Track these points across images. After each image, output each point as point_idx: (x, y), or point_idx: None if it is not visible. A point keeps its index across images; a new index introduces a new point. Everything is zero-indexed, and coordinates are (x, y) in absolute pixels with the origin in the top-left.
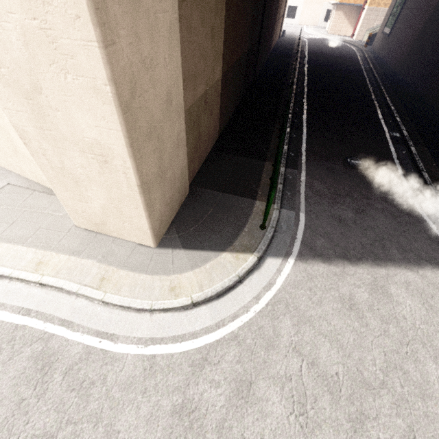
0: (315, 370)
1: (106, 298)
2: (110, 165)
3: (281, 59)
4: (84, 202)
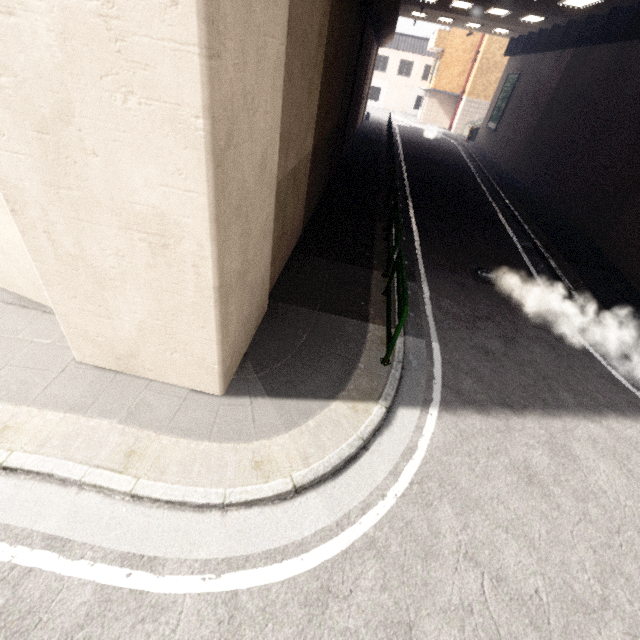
0: (505, 590)
1: (140, 487)
2: (172, 252)
3: (369, 145)
4: (104, 317)
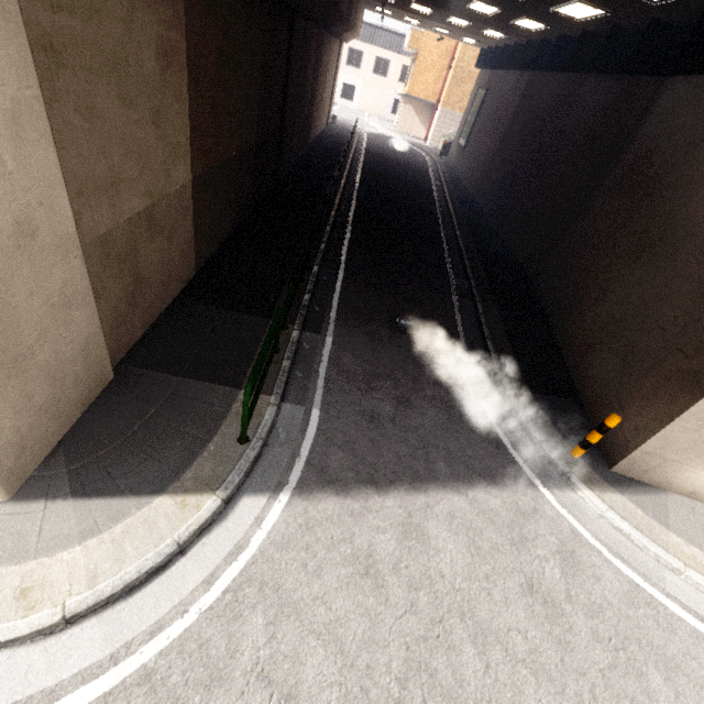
0: None
1: None
2: None
3: (325, 156)
4: None
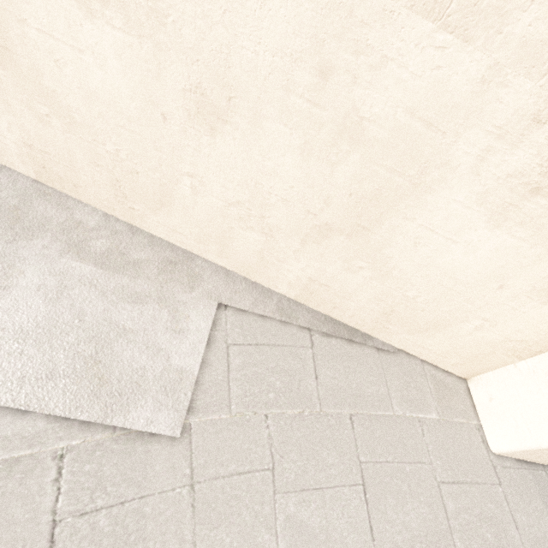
0: None
1: None
2: None
3: None
4: None
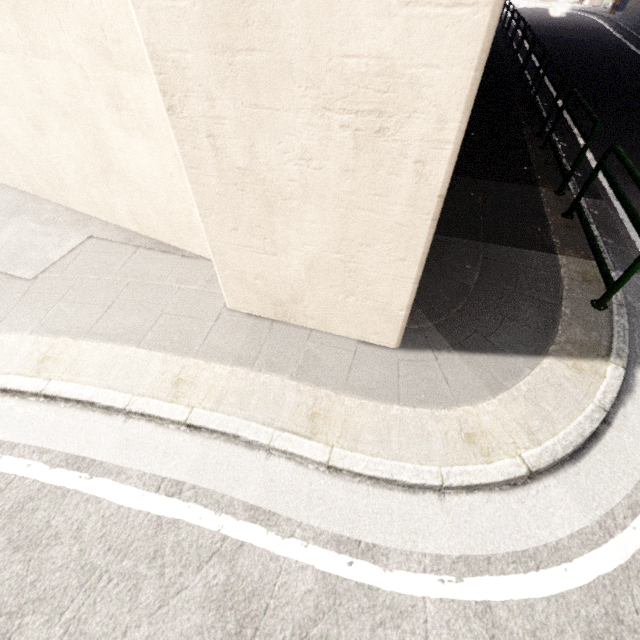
0: None
1: (336, 458)
2: (388, 141)
3: None
4: (268, 254)
